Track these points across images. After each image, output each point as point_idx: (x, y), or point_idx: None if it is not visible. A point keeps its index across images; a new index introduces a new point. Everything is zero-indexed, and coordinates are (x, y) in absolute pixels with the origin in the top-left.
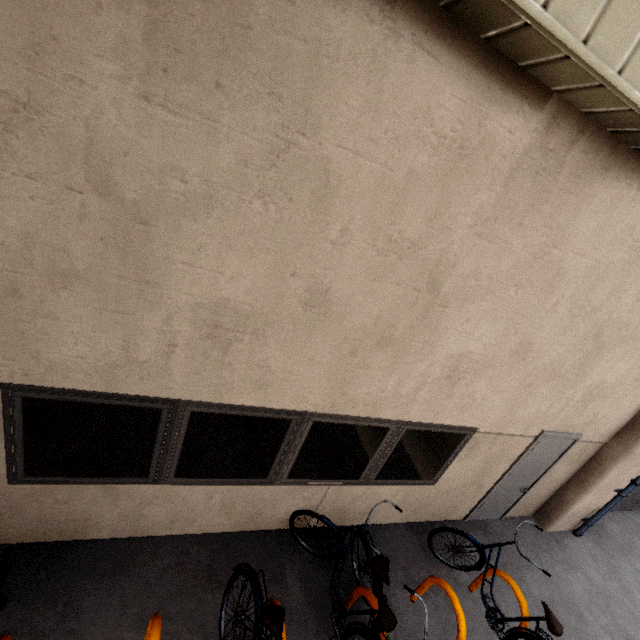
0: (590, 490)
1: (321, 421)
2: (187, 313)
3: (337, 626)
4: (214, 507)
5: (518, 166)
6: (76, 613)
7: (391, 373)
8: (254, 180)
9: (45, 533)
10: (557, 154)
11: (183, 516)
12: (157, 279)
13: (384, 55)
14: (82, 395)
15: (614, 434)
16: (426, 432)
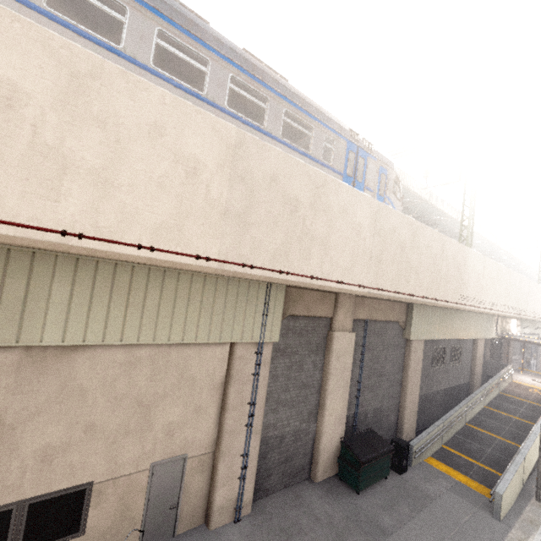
0: (216, 486)
1: None
2: None
3: None
4: None
5: (20, 365)
6: None
7: None
8: None
9: None
10: (40, 355)
11: None
12: None
13: None
14: None
15: (215, 443)
16: (48, 500)
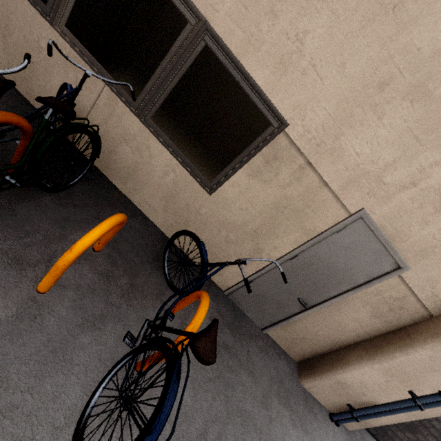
0: (379, 360)
1: None
2: None
3: None
4: None
5: None
6: None
7: None
8: None
9: None
10: None
11: None
12: None
13: None
14: None
15: None
16: (226, 73)
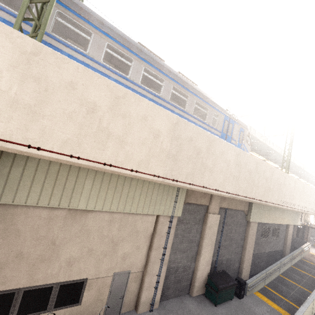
0: (143, 290)
1: (26, 290)
2: None
3: None
4: None
5: (65, 217)
6: None
7: (48, 268)
8: (0, 236)
9: None
10: (74, 213)
11: None
12: None
13: (27, 211)
14: None
15: (144, 267)
16: (68, 284)
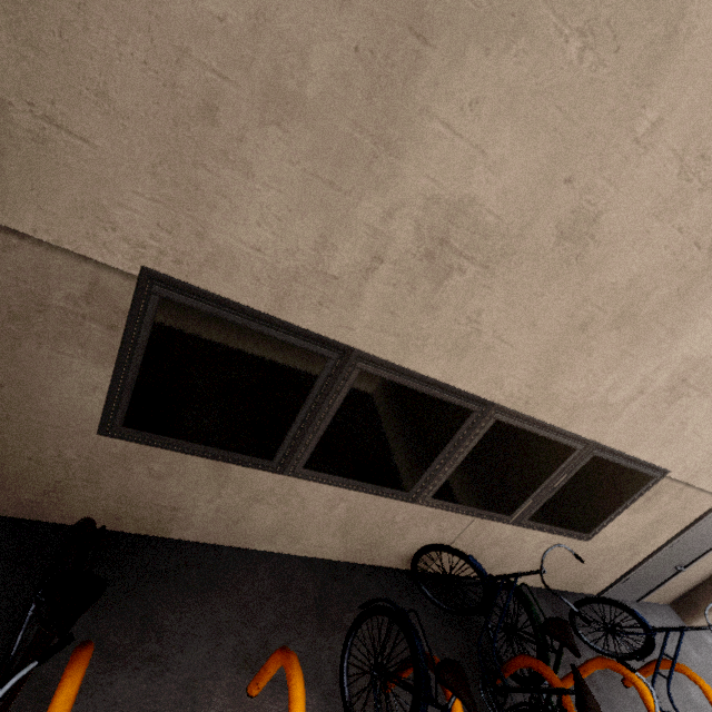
0: None
1: (505, 421)
2: (416, 210)
3: (495, 705)
4: (333, 521)
5: None
6: (158, 633)
7: (612, 368)
8: (587, 1)
9: (119, 518)
10: None
11: (292, 527)
12: (400, 141)
13: None
14: (238, 312)
15: None
16: (612, 464)
